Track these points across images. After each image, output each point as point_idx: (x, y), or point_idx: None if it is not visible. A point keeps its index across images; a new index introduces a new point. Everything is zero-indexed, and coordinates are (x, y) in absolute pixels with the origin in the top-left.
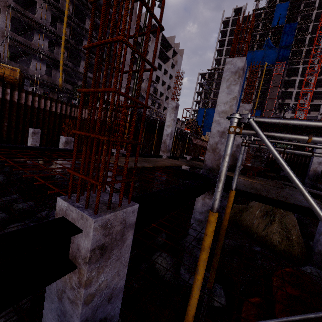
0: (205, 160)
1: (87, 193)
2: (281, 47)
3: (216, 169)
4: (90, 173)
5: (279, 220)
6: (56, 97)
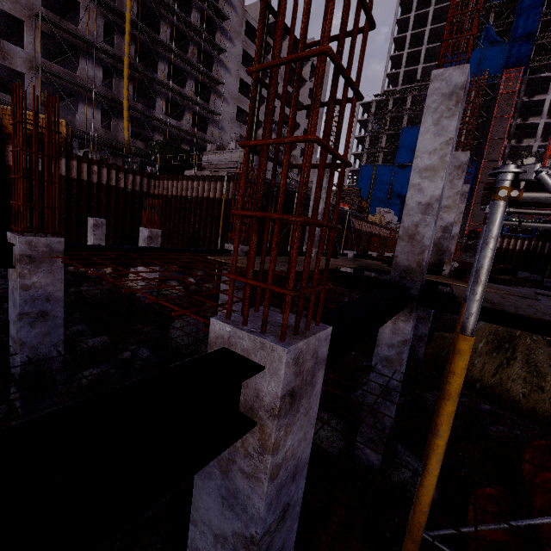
0: (395, 256)
1: (264, 310)
2: (514, 40)
3: (417, 270)
4: (269, 277)
5: (524, 357)
6: (121, 164)
